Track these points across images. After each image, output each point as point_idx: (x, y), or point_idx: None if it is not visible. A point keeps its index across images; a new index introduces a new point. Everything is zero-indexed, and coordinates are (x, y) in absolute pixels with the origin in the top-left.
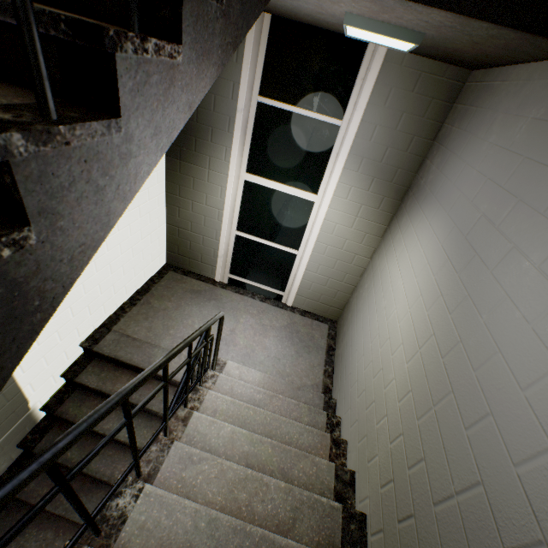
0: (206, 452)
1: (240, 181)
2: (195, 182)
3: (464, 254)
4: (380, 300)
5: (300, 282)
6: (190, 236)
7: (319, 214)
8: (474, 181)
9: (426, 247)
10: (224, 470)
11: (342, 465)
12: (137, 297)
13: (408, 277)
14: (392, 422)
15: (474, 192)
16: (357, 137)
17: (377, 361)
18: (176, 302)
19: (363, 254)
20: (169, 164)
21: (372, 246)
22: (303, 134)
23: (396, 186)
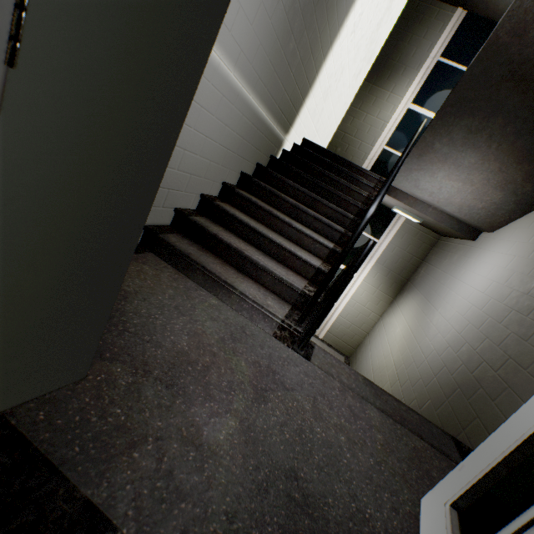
0: None
1: (404, 108)
2: (376, 101)
3: None
4: None
5: None
6: (351, 141)
7: None
8: None
9: None
10: None
11: None
12: None
13: None
14: None
15: None
16: None
17: None
18: None
19: None
20: (363, 87)
21: None
22: None
23: None
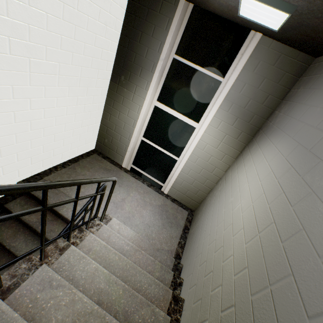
0: (66, 280)
1: (152, 105)
2: (124, 100)
3: (308, 162)
4: (228, 197)
5: (176, 179)
6: (113, 134)
7: (197, 135)
8: (318, 114)
9: (271, 160)
10: (75, 300)
11: (176, 320)
12: (68, 163)
13: (253, 181)
14: (226, 292)
15: (319, 120)
16: (231, 89)
17: (219, 240)
18: (92, 172)
19: (221, 168)
20: (111, 86)
21: (228, 163)
22: (197, 82)
23: (251, 126)
